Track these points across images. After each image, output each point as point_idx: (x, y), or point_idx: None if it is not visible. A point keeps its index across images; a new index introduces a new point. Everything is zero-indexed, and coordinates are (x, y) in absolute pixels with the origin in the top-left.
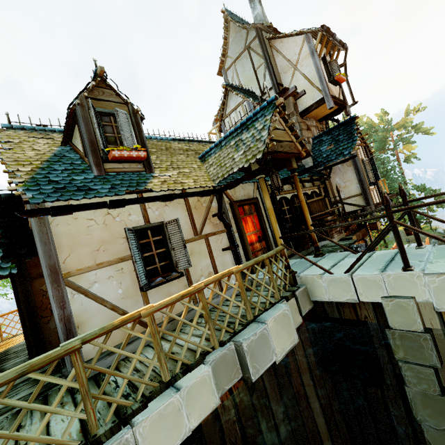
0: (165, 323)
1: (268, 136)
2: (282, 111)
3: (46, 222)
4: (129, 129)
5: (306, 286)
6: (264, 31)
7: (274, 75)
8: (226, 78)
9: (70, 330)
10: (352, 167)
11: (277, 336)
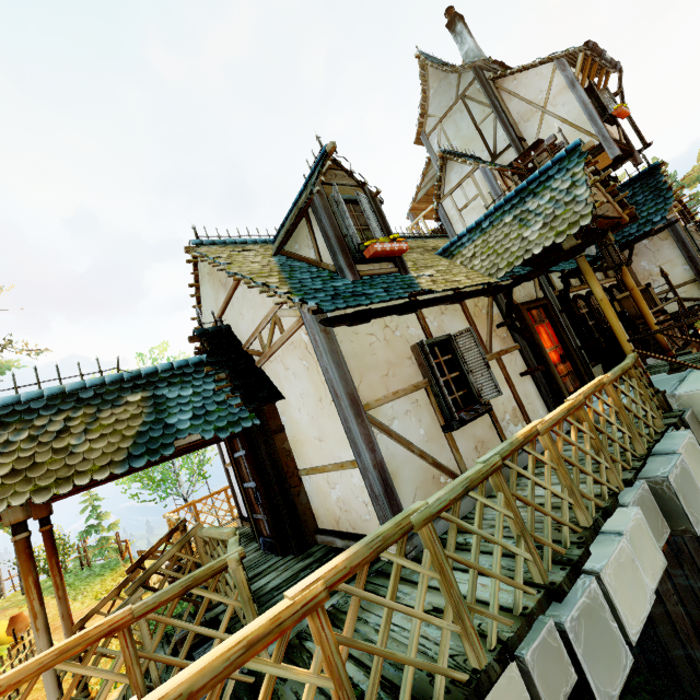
0: (562, 446)
1: (590, 193)
2: (591, 160)
3: (333, 337)
4: (374, 218)
5: (693, 409)
6: (485, 70)
7: (512, 127)
8: (429, 147)
9: (386, 482)
10: (669, 241)
11: (695, 476)
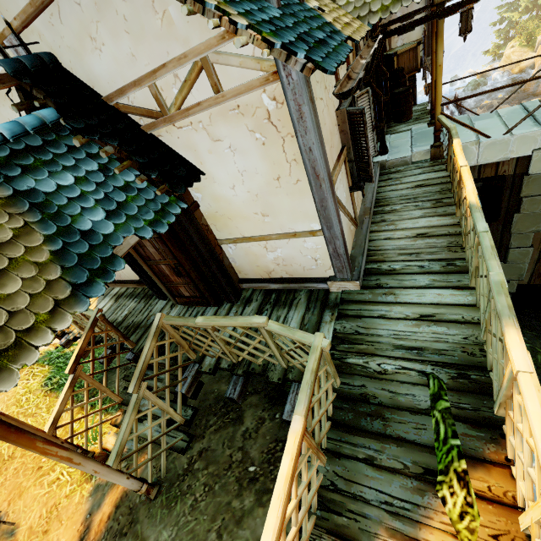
0: None
1: None
2: None
3: (315, 108)
4: None
5: None
6: None
7: None
8: None
9: (344, 243)
10: None
11: None
